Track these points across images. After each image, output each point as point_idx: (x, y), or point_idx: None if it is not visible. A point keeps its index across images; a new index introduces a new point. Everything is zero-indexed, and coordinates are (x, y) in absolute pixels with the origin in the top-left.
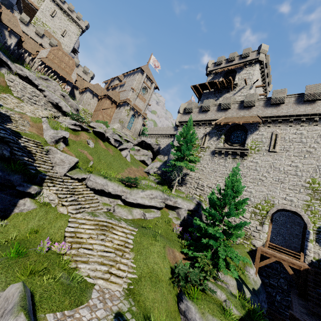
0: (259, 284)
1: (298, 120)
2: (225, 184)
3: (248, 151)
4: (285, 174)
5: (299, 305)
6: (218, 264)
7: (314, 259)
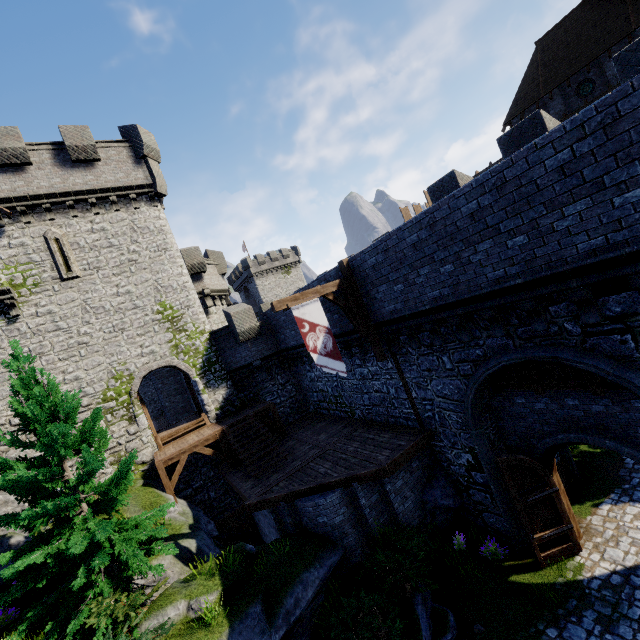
0: (188, 509)
1: (83, 203)
2: (1, 397)
3: (11, 295)
4: (120, 314)
5: (243, 481)
6: (126, 569)
7: (218, 410)
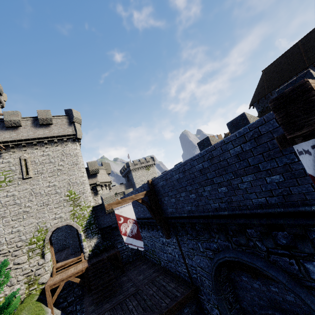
0: None
1: (41, 142)
2: None
3: None
4: (48, 196)
5: (89, 305)
6: None
7: (90, 251)
